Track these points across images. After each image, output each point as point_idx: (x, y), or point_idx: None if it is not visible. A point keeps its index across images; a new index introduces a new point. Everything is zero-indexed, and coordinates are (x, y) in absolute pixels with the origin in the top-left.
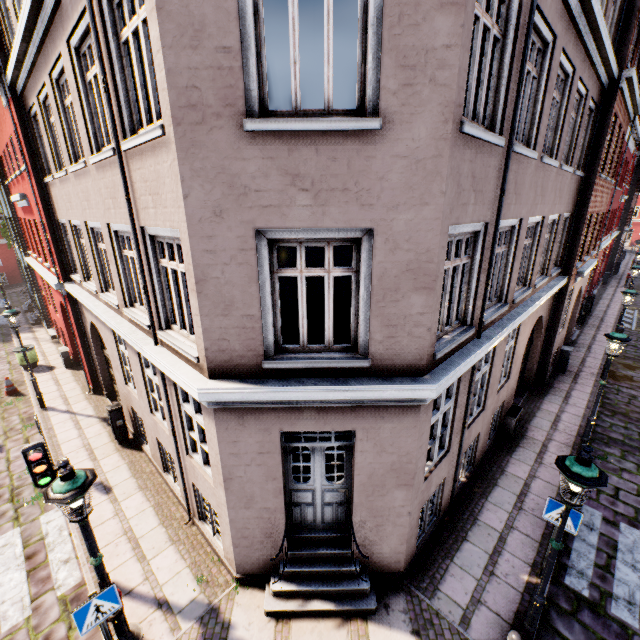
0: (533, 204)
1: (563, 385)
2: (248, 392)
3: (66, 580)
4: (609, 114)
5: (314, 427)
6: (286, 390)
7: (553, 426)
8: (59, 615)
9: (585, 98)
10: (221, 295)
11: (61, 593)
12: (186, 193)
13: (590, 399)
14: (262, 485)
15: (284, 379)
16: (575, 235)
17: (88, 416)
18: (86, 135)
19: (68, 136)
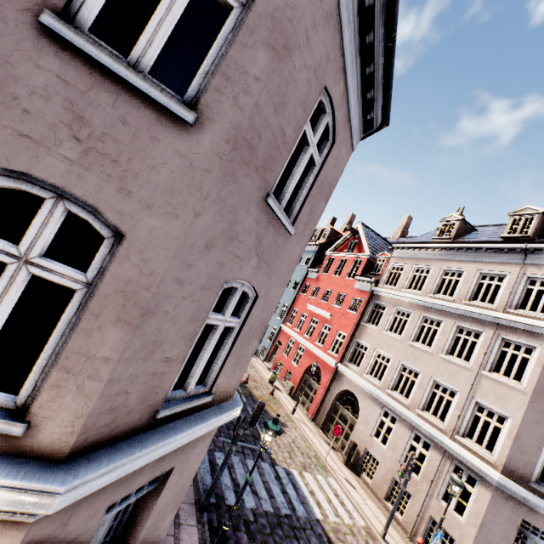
0: None
1: None
2: (522, 490)
3: (359, 519)
4: None
5: (542, 527)
6: (541, 500)
7: None
8: (366, 534)
9: None
10: (523, 446)
11: (360, 524)
12: (526, 410)
13: None
14: (499, 540)
15: (536, 495)
16: None
17: (317, 434)
18: (443, 346)
19: (415, 332)
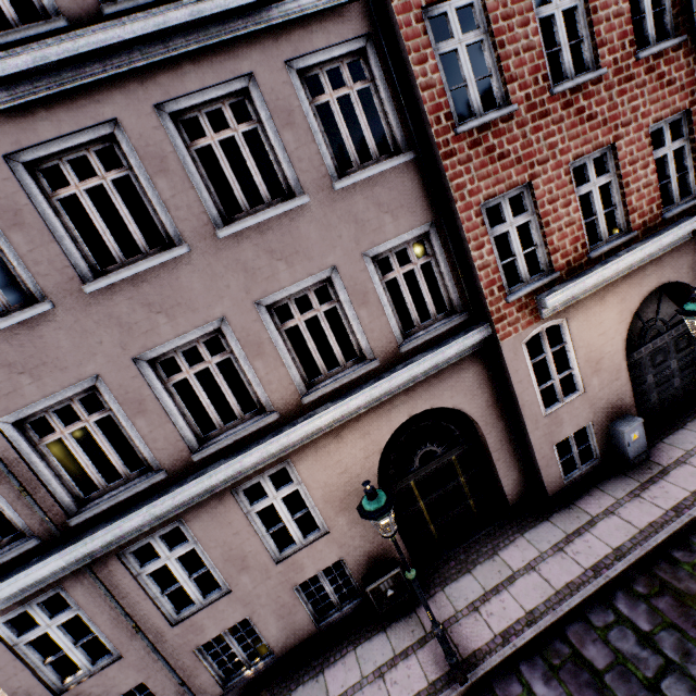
0: (131, 338)
1: (599, 501)
2: None
3: None
4: (396, 29)
5: None
6: None
7: (478, 601)
8: None
9: (257, 84)
10: None
11: None
12: None
13: (625, 545)
14: None
15: None
16: (463, 252)
17: None
18: None
19: None
